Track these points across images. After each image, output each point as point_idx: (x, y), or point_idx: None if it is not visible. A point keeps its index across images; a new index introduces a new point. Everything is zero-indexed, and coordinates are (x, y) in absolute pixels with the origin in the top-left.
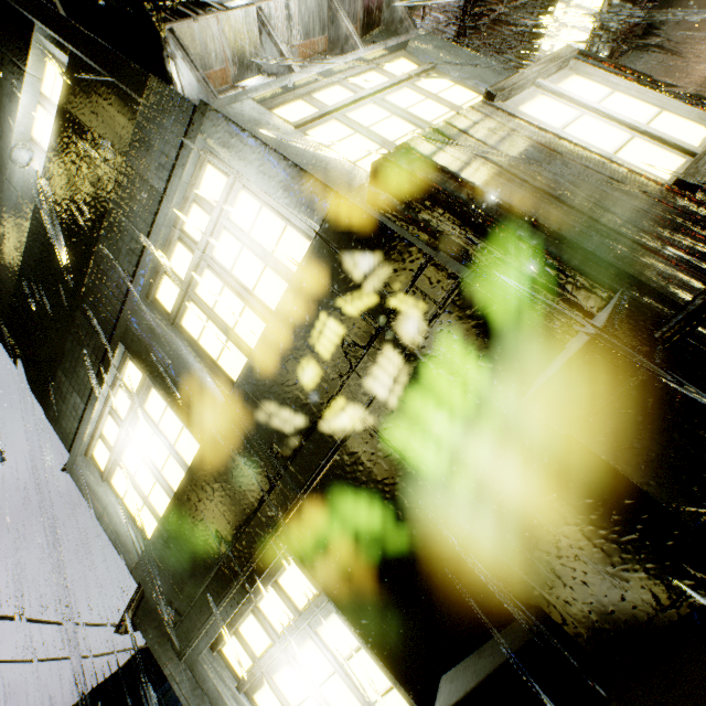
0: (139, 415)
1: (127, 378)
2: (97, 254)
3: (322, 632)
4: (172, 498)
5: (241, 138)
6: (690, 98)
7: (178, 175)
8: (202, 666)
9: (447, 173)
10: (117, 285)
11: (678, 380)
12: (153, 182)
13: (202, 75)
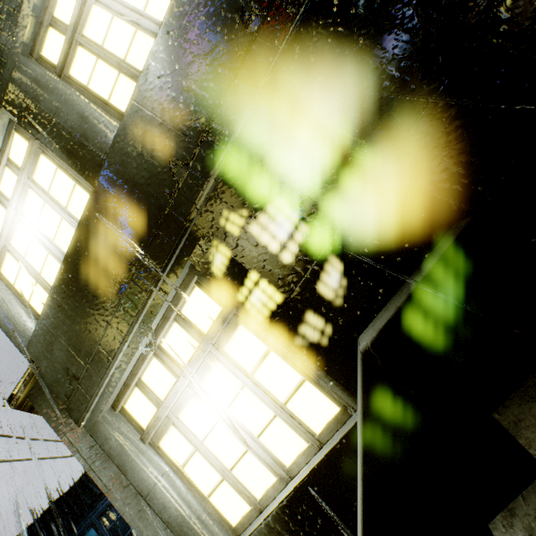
0: (28, 189)
1: (13, 154)
2: None
3: (229, 349)
4: (65, 256)
5: None
6: None
7: None
8: (103, 426)
9: None
10: None
11: None
12: None
13: None
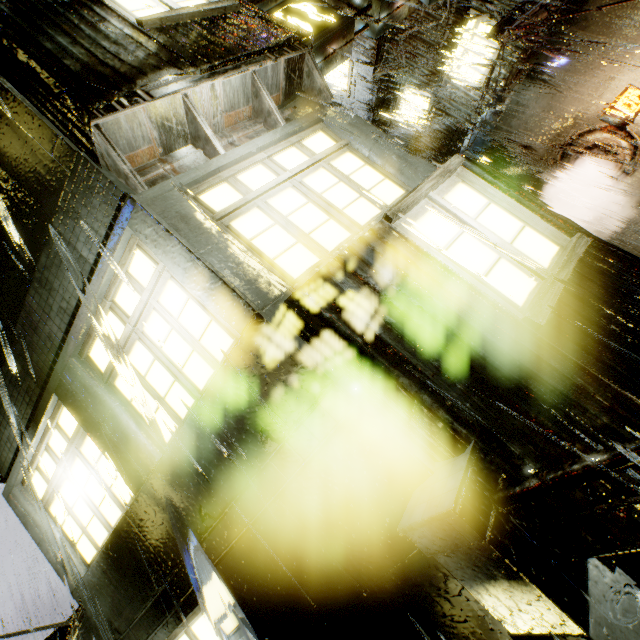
0: (75, 456)
1: (62, 422)
2: (27, 304)
3: None
4: (110, 536)
5: (168, 240)
6: (546, 213)
7: (107, 257)
8: None
9: (347, 313)
10: (49, 337)
11: (500, 553)
12: (83, 252)
13: (129, 167)
